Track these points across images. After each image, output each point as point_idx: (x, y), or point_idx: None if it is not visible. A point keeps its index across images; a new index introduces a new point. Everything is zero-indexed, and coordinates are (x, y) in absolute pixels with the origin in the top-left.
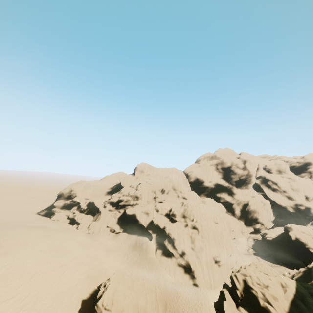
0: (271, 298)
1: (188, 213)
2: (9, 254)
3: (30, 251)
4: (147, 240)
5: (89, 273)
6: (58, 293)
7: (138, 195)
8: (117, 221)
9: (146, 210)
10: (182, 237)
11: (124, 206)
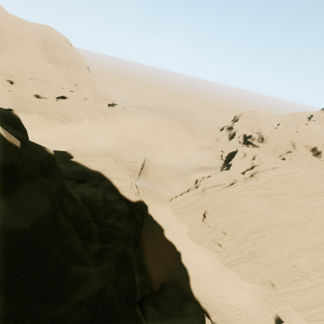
0: (82, 157)
1: (258, 174)
2: (146, 120)
3: (153, 125)
4: (215, 171)
5: (153, 146)
6: (131, 137)
7: (264, 137)
8: (232, 151)
9: (247, 152)
10: (213, 179)
11: (249, 143)
